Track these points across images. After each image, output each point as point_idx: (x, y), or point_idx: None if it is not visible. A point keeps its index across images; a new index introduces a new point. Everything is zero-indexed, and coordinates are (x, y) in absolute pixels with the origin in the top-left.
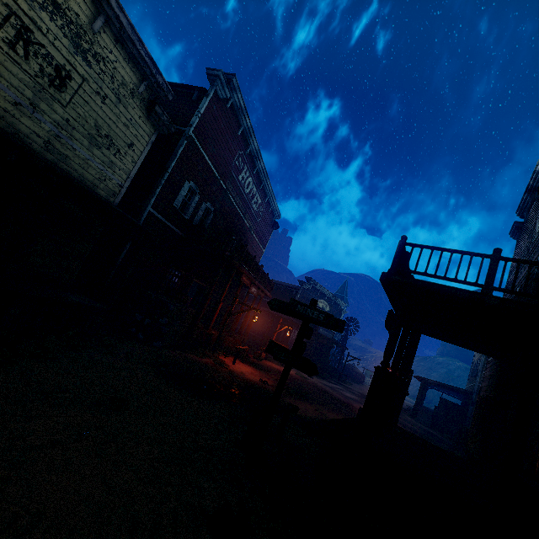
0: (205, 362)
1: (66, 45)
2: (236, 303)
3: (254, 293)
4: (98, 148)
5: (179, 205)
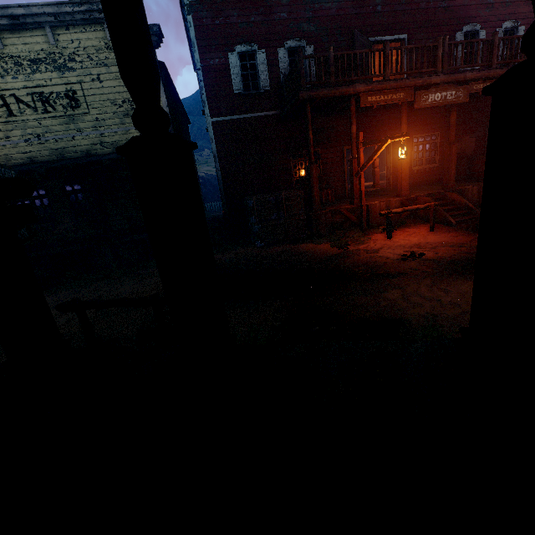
0: (312, 249)
1: (57, 76)
2: (361, 149)
3: (450, 100)
4: (127, 117)
5: (242, 86)
